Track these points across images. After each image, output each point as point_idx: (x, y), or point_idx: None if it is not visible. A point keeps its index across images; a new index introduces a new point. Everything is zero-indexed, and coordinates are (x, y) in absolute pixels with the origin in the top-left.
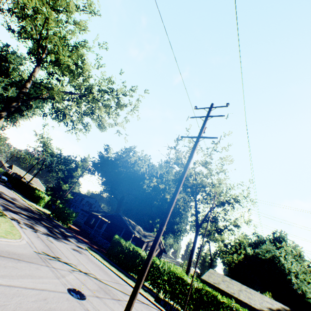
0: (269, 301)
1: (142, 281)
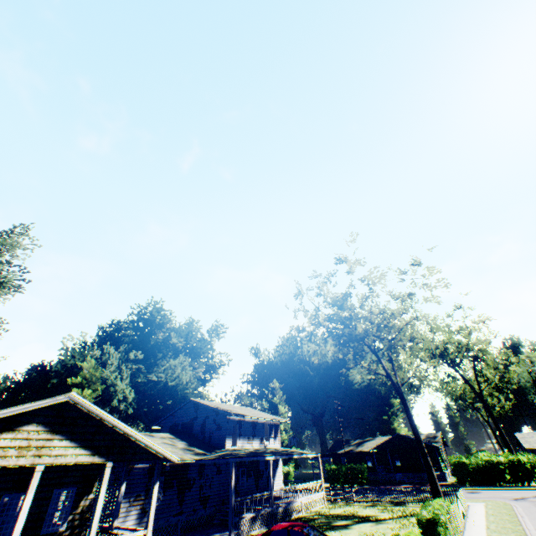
0: None
1: None
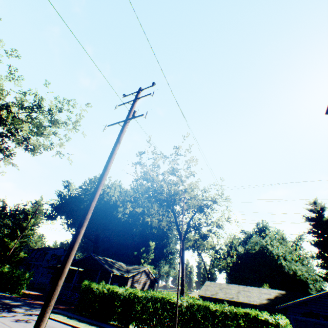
0: (267, 291)
1: (46, 315)
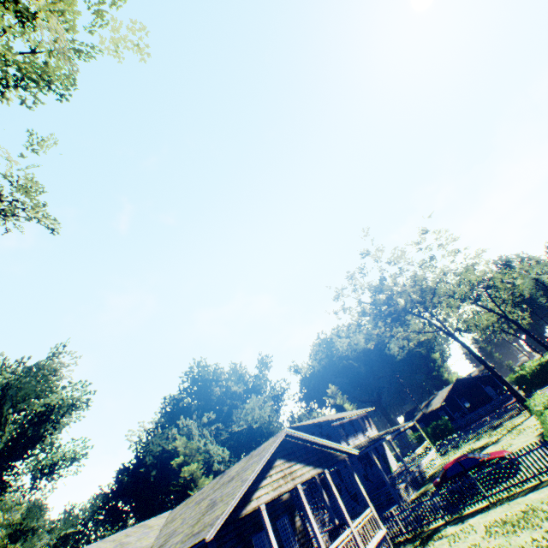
0: None
1: None
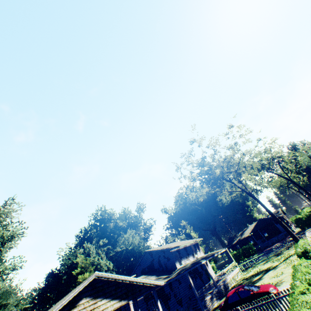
0: None
1: None
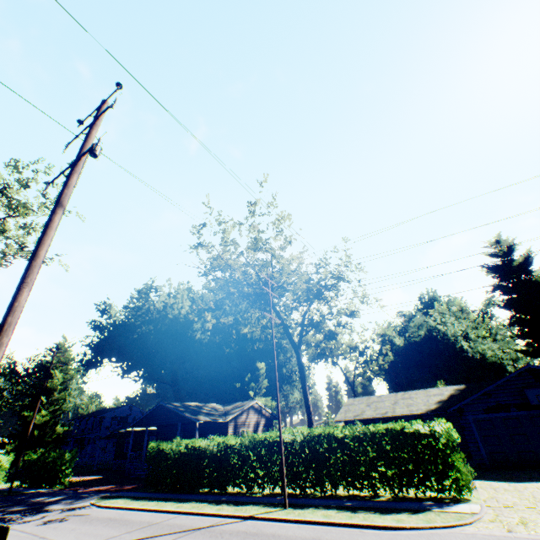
0: (437, 391)
1: None
